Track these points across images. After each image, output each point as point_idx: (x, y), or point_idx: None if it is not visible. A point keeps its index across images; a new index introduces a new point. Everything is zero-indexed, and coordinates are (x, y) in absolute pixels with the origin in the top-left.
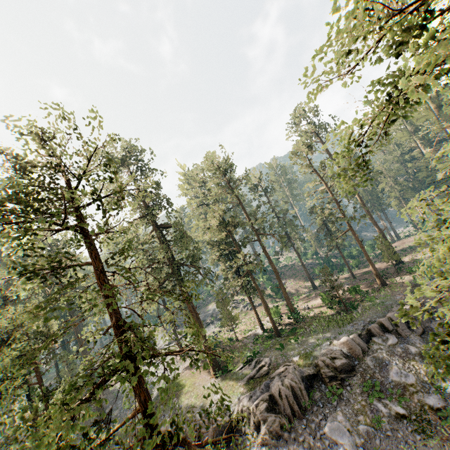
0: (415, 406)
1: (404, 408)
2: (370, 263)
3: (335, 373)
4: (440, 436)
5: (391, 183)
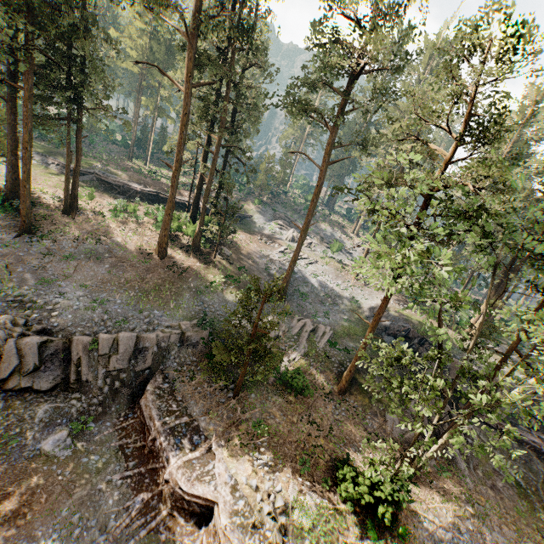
0: None
1: None
2: None
3: None
4: None
5: None
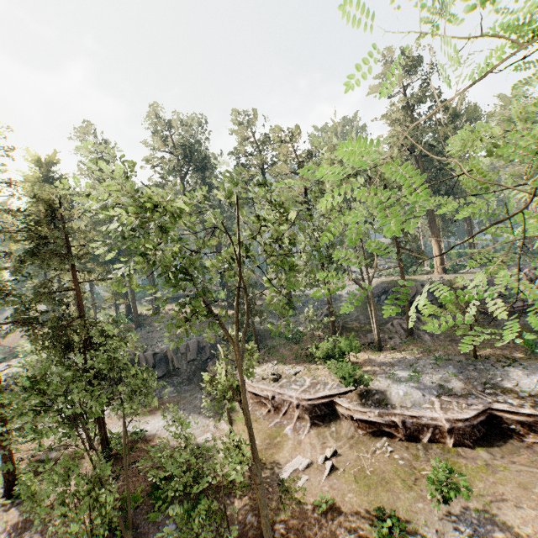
0: None
1: None
2: None
3: None
4: None
5: None
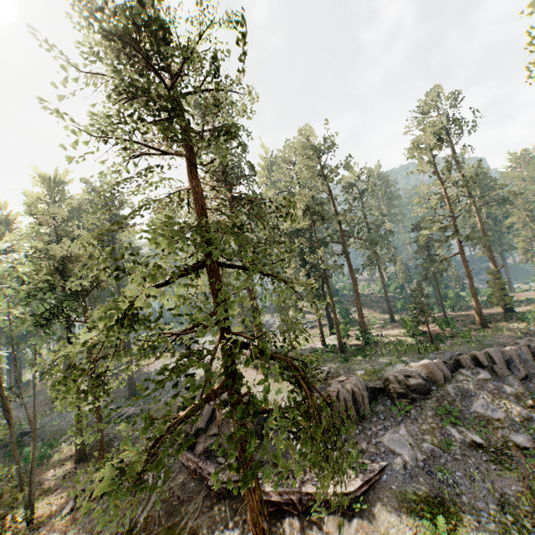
0: (496, 440)
1: (483, 439)
2: (475, 298)
3: (406, 391)
4: (521, 472)
5: (526, 218)
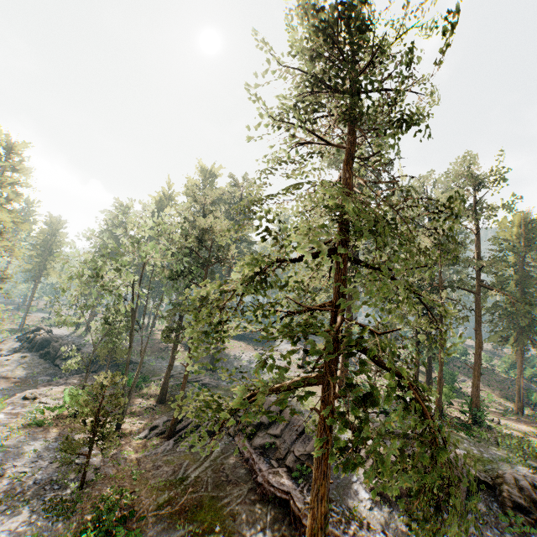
0: None
1: None
2: None
3: (527, 505)
4: None
5: None
